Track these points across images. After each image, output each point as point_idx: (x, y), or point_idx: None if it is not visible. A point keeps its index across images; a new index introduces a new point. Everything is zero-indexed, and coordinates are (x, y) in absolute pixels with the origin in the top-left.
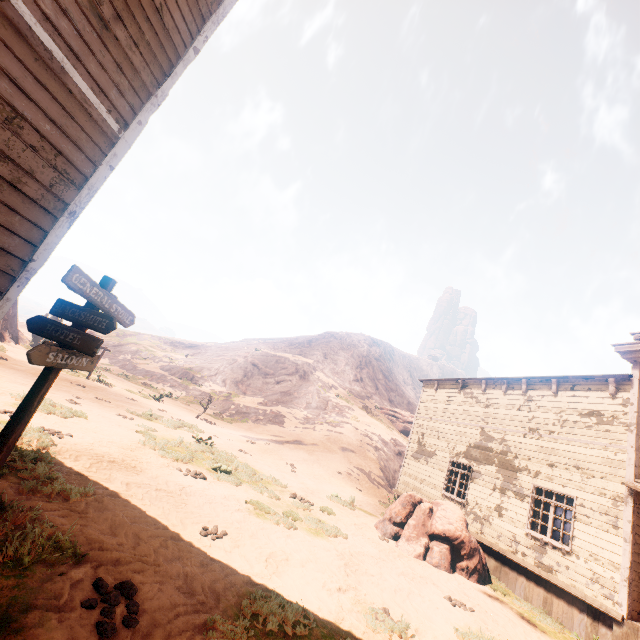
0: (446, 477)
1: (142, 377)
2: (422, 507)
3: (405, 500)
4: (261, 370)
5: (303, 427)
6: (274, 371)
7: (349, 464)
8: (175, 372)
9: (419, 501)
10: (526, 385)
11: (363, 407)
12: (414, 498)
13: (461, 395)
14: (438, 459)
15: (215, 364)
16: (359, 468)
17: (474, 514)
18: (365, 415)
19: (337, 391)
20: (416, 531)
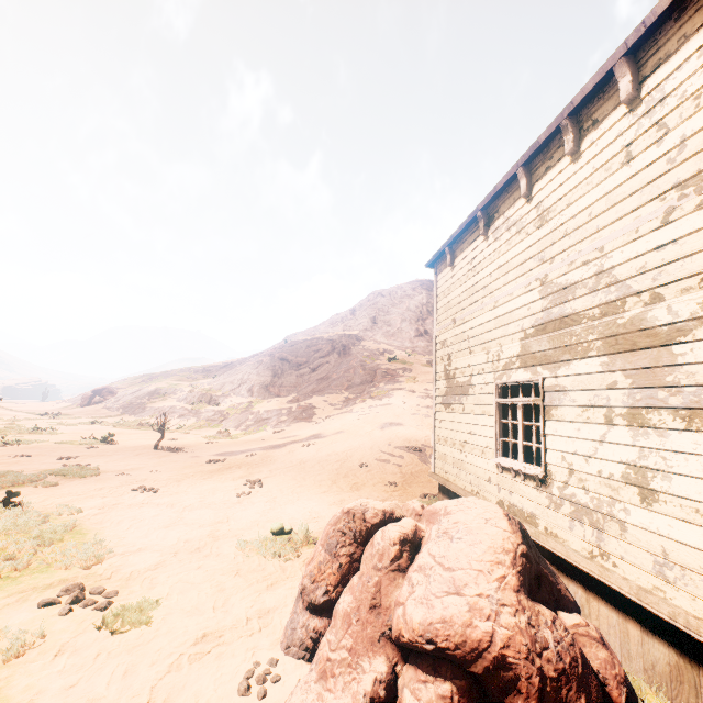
0: (497, 425)
1: (149, 417)
2: (376, 544)
3: (334, 532)
4: (292, 363)
5: (337, 413)
6: (307, 358)
7: (387, 446)
8: (190, 399)
9: (381, 521)
10: (631, 73)
11: (428, 363)
12: (361, 518)
13: (489, 241)
14: (477, 393)
15: (238, 374)
16: (404, 447)
17: (571, 502)
18: (429, 372)
19: (391, 355)
20: (350, 637)
